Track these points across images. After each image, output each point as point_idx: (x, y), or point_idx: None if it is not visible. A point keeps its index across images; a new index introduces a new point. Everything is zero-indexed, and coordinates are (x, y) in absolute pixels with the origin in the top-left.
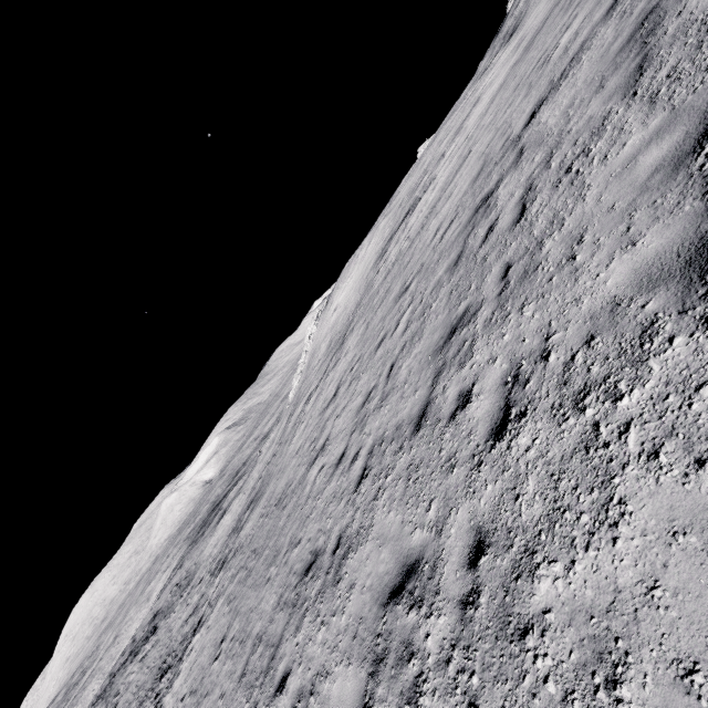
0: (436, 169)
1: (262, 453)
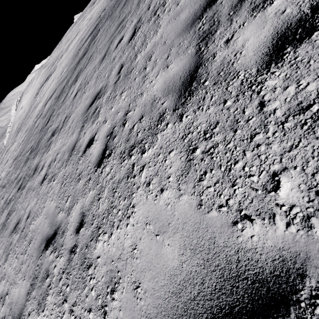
0: (58, 63)
1: None
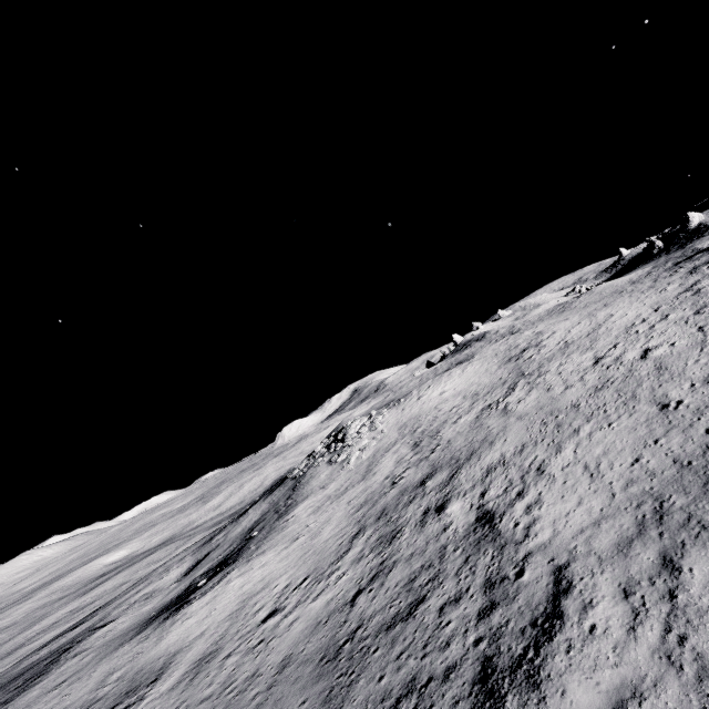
0: (538, 339)
1: (297, 514)
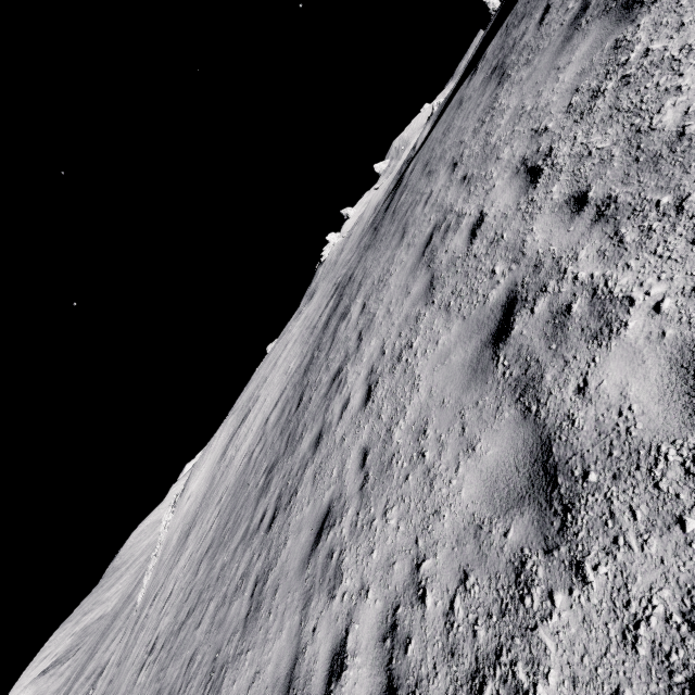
0: (261, 390)
1: (96, 687)
